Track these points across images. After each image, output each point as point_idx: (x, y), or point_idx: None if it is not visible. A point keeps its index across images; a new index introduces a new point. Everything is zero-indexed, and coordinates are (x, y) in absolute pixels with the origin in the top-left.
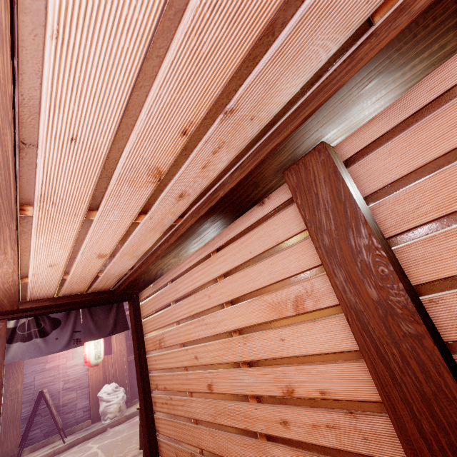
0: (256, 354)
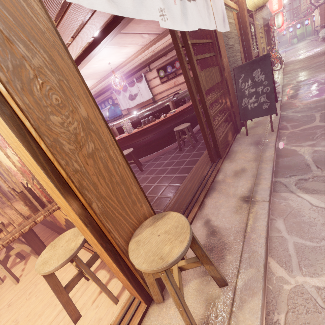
0: None
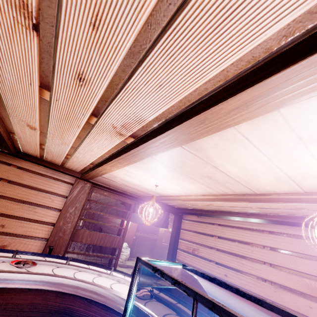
0: (283, 302)
